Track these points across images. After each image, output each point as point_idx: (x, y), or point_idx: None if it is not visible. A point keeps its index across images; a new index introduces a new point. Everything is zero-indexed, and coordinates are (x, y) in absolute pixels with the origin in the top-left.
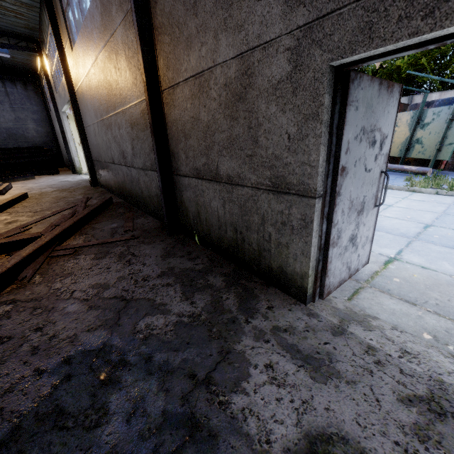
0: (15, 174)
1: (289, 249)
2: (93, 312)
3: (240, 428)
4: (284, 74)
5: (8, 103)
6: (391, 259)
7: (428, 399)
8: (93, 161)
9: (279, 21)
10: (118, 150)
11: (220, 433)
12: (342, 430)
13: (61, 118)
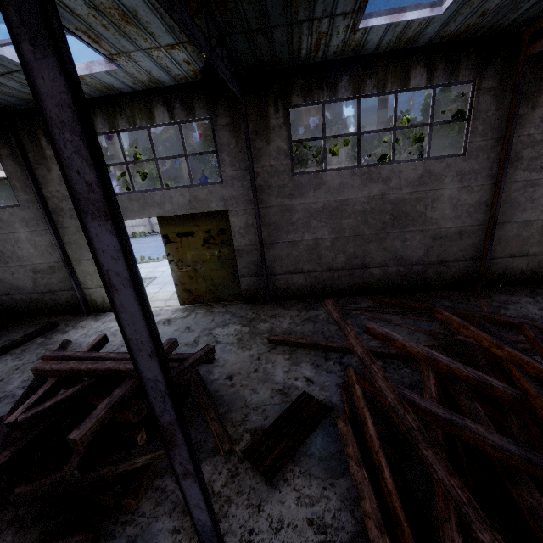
0: None
1: None
2: None
3: None
4: None
5: None
6: None
7: None
8: (273, 276)
9: None
10: (389, 256)
11: None
12: None
13: (62, 234)
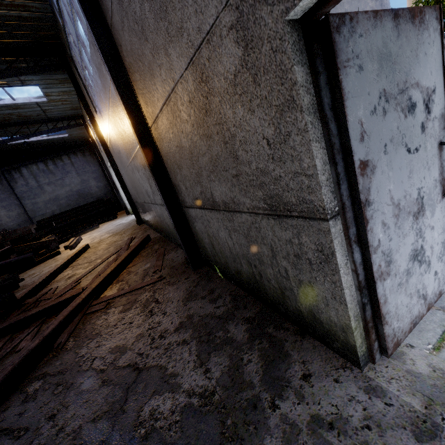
0: (86, 227)
1: (314, 290)
2: (104, 390)
3: None
4: (237, 62)
5: (74, 170)
6: None
7: None
8: (134, 202)
9: None
10: (144, 191)
11: None
12: None
13: (110, 172)
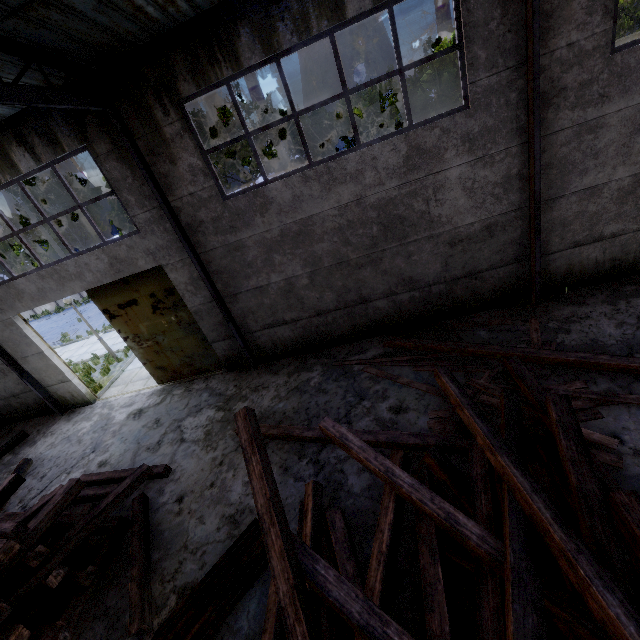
0: None
1: None
2: None
3: None
4: None
5: None
6: None
7: None
8: (251, 334)
9: None
10: (394, 281)
11: None
12: None
13: None
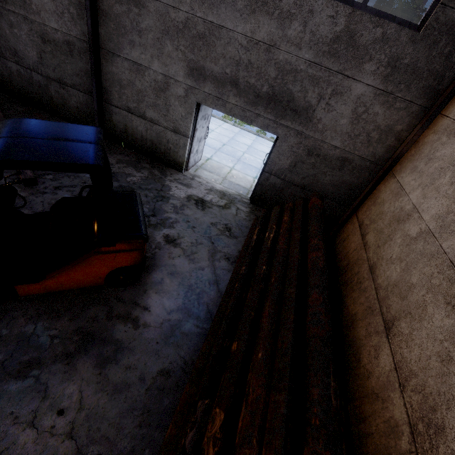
0: None
1: (178, 153)
2: None
3: (174, 196)
4: (182, 95)
5: None
6: (209, 159)
7: (210, 189)
8: None
9: (182, 77)
10: (2, 43)
11: (170, 197)
12: (194, 194)
13: None
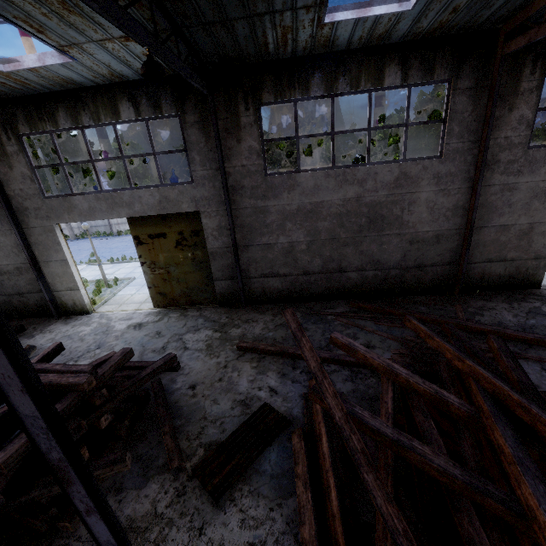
0: None
1: (537, 274)
2: (537, 318)
3: None
4: (545, 230)
5: None
6: None
7: None
8: (248, 279)
9: None
10: (366, 260)
11: None
12: None
13: (27, 234)
